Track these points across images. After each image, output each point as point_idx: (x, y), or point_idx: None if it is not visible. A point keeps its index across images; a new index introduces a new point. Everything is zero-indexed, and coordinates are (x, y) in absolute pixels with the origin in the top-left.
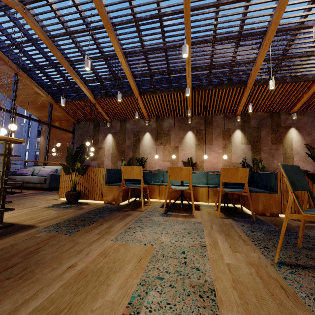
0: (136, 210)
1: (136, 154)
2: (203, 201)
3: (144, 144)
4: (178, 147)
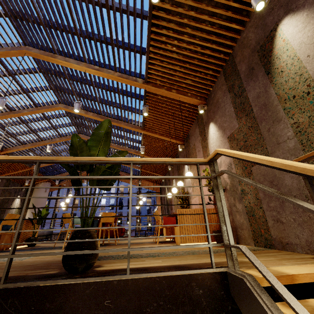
0: None
1: None
2: None
3: None
4: None
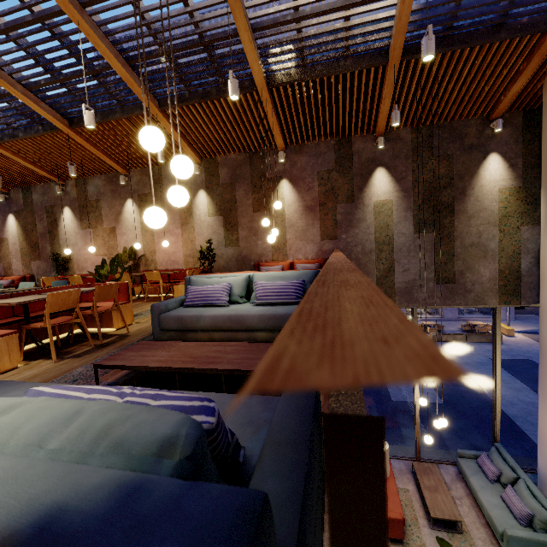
0: None
1: (55, 247)
2: None
3: (65, 229)
4: (116, 229)
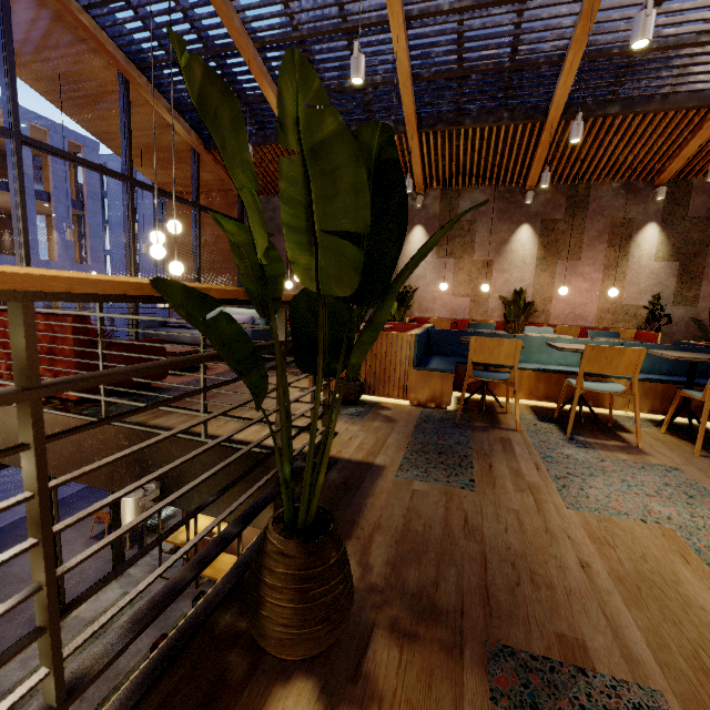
0: (503, 429)
1: None
2: (616, 407)
3: (409, 255)
4: (493, 263)
